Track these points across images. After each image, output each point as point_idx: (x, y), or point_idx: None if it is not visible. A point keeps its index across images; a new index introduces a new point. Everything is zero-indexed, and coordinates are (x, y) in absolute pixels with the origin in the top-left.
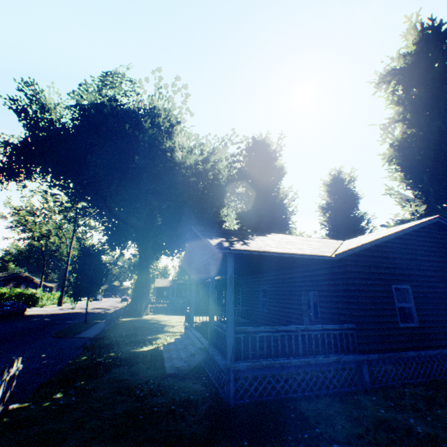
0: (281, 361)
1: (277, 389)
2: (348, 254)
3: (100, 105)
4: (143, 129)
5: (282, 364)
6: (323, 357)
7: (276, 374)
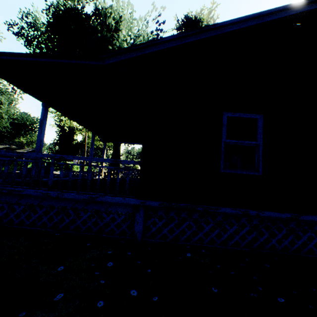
0: (14, 189)
1: (10, 218)
2: (129, 57)
3: (49, 8)
4: (91, 29)
5: (12, 192)
6: (76, 194)
7: (13, 202)
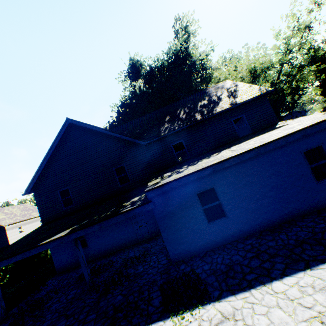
0: None
1: None
2: None
3: None
4: None
5: None
6: None
7: None
